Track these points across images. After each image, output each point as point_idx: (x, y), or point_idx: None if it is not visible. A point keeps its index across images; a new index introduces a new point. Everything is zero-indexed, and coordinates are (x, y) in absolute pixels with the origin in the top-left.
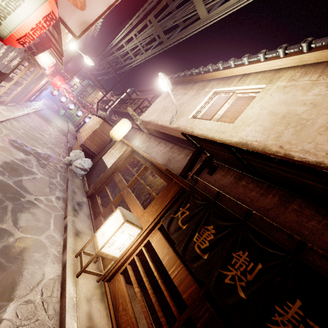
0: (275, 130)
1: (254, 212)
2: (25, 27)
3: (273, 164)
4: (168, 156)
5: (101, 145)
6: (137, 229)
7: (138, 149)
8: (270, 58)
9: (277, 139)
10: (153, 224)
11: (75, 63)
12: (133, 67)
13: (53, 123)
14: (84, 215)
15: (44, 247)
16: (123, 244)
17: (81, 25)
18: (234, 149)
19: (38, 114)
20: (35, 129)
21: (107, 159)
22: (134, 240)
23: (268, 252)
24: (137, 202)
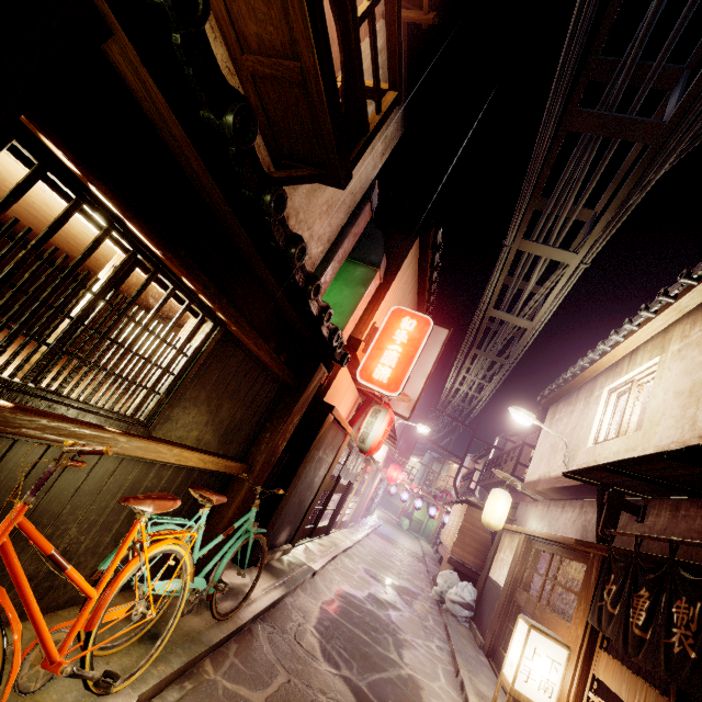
0: (687, 416)
1: (675, 538)
2: (378, 438)
3: (651, 465)
4: (580, 522)
5: (479, 551)
6: (560, 648)
7: (533, 531)
8: (643, 323)
9: (692, 428)
10: (586, 639)
11: (407, 438)
12: (486, 403)
13: (398, 543)
14: (488, 679)
15: (440, 697)
16: (548, 681)
17: (408, 406)
18: (609, 466)
19: (377, 533)
20: (382, 555)
21: (496, 573)
22: (563, 672)
23: (700, 582)
24: (557, 620)
